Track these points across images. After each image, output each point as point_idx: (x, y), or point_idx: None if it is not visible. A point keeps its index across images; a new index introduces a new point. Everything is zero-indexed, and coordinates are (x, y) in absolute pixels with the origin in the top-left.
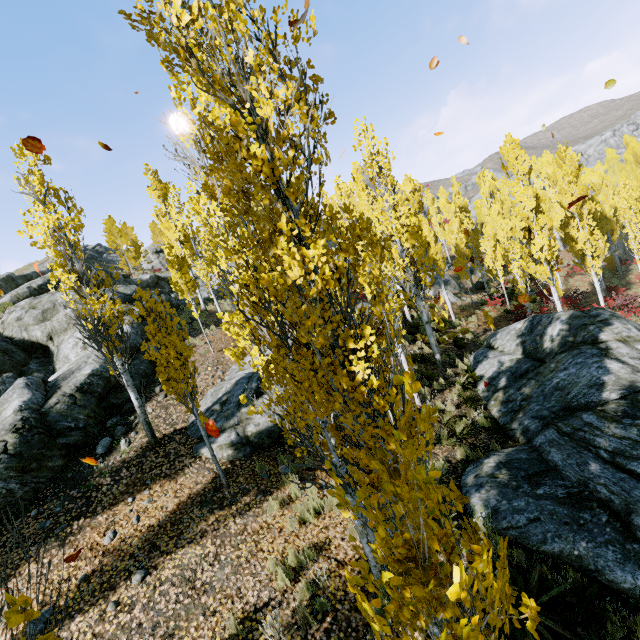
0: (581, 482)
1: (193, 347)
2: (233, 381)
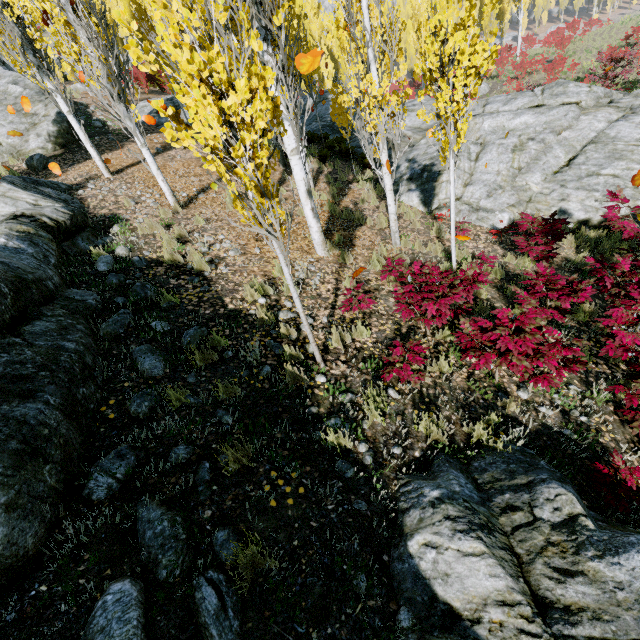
0: (323, 125)
1: (74, 98)
2: (150, 107)
